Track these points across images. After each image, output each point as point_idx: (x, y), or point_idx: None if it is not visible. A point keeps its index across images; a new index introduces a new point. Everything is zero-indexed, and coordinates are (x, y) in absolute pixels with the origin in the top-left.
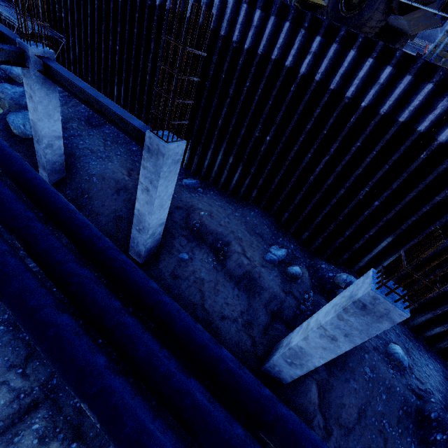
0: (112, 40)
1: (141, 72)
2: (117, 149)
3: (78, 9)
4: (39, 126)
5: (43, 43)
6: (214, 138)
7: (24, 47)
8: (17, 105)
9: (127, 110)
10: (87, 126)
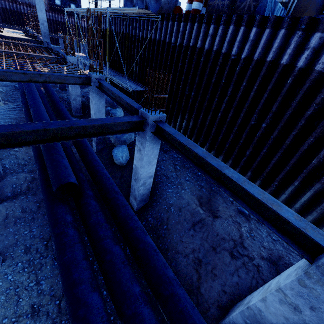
0: (188, 89)
1: (212, 111)
2: (185, 174)
3: (164, 70)
4: (140, 171)
5: (160, 110)
6: (300, 175)
7: (145, 116)
8: (118, 141)
9: (191, 138)
10: (160, 151)
